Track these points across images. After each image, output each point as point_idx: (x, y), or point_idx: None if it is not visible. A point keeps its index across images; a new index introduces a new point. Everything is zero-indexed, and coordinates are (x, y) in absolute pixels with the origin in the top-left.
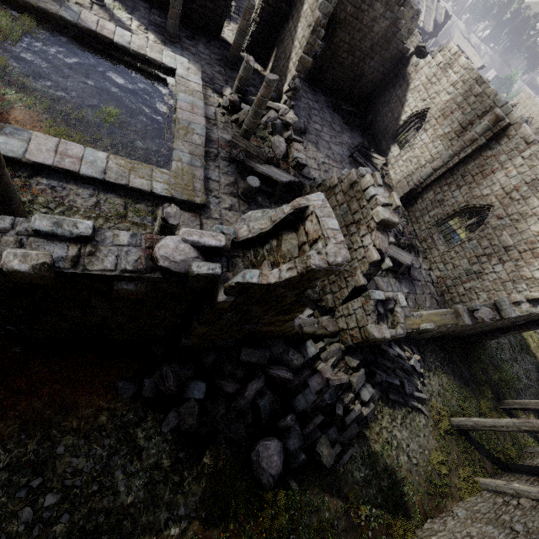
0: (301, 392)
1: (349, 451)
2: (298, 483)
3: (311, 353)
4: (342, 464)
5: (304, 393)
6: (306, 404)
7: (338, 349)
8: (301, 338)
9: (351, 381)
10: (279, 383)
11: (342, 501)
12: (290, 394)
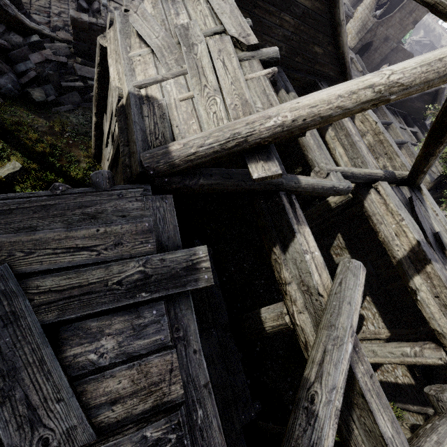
0: (23, 63)
1: (67, 106)
2: (7, 103)
3: (33, 40)
4: (59, 111)
5: (25, 63)
6: (26, 69)
7: (64, 47)
8: (28, 34)
9: (74, 67)
10: (2, 53)
11: (49, 123)
12: (14, 63)
